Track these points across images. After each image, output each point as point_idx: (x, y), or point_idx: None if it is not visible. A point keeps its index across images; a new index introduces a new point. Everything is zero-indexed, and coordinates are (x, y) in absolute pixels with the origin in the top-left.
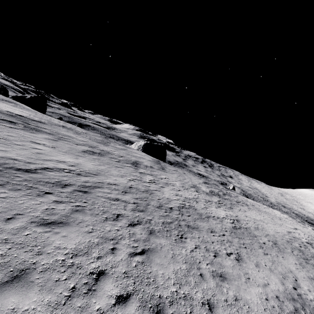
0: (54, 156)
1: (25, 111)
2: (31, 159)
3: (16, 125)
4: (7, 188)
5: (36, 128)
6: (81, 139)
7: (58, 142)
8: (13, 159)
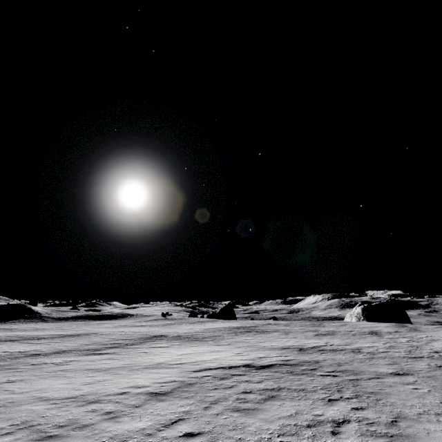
0: (306, 341)
1: (233, 323)
2: (300, 344)
3: (252, 332)
4: (318, 353)
5: (262, 331)
6: (296, 328)
7: (289, 334)
8: (294, 345)
